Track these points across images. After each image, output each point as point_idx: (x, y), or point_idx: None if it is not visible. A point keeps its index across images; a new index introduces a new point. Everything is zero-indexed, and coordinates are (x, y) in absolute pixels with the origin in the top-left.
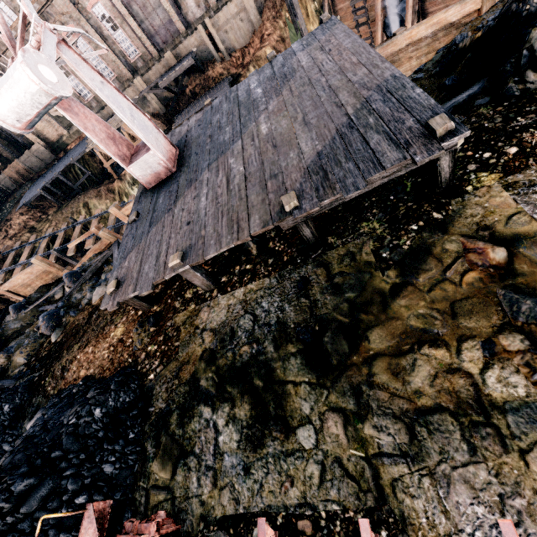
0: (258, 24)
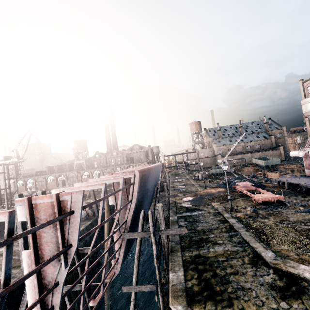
0: None
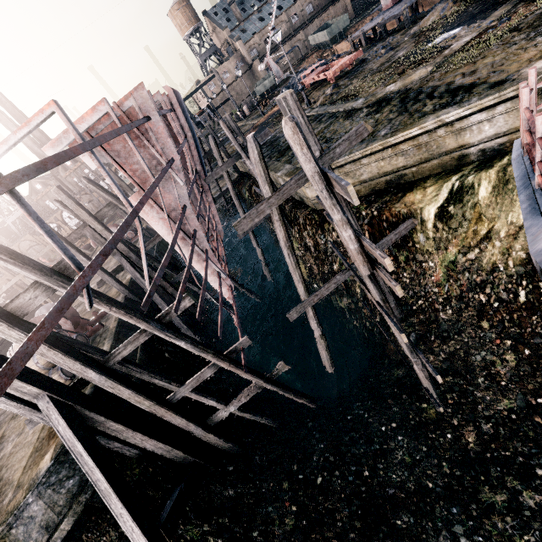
0: None
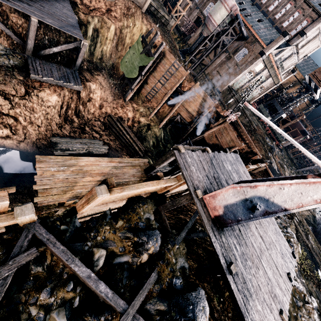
0: None
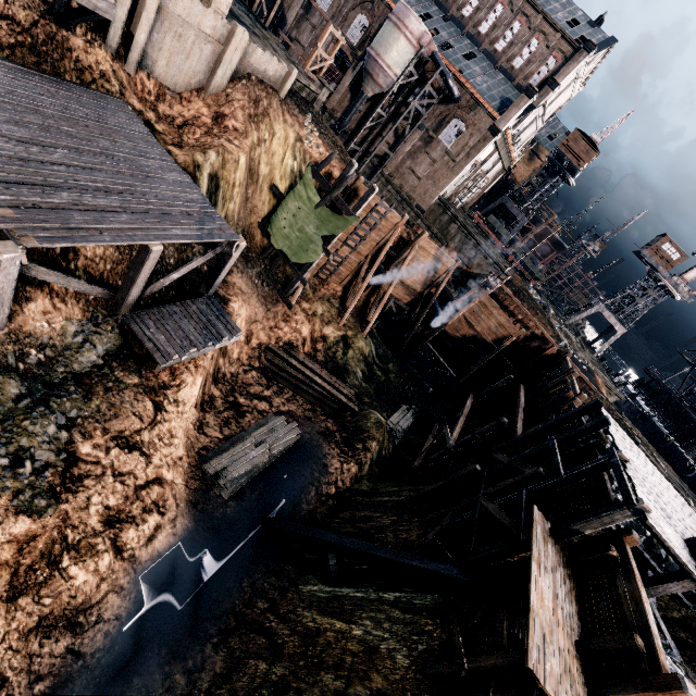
0: (217, 88)
